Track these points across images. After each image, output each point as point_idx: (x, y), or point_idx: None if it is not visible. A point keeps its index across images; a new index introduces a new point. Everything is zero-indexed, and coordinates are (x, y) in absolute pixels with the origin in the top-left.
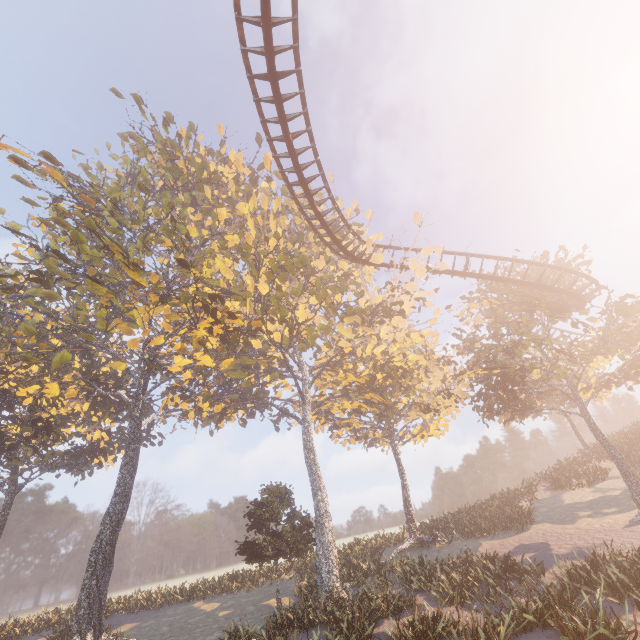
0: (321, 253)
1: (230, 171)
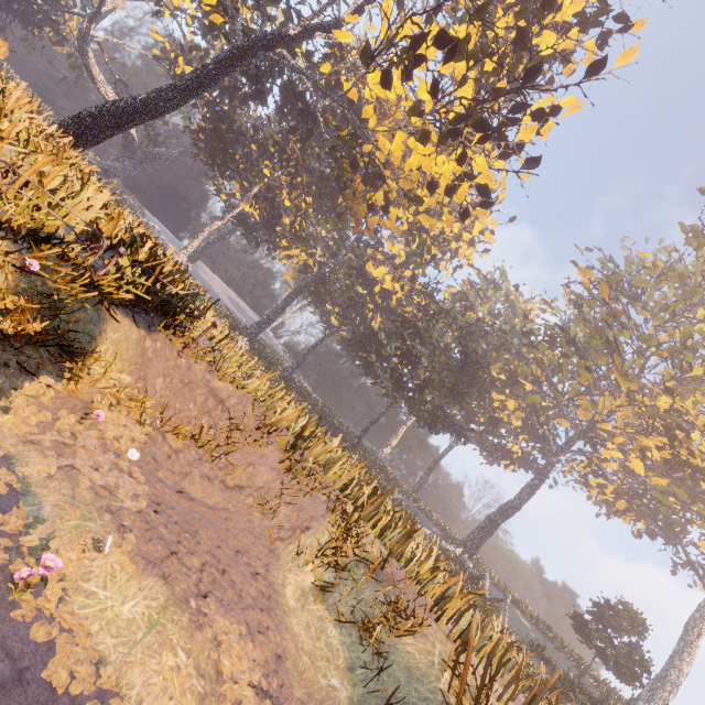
0: None
1: None
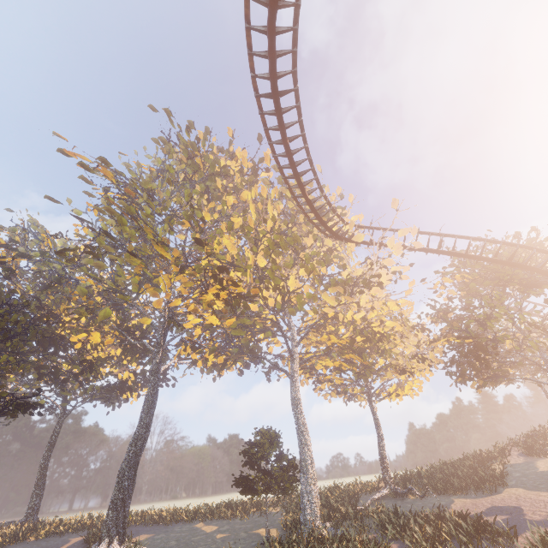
0: (309, 232)
1: (236, 164)
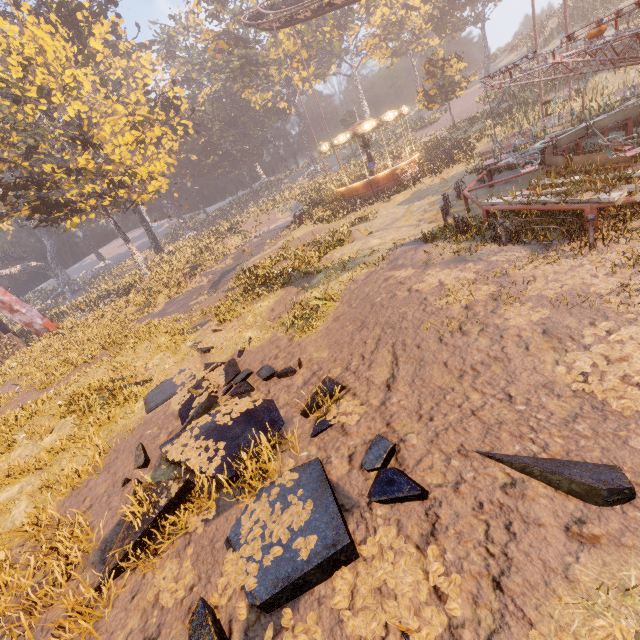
0: None
1: None
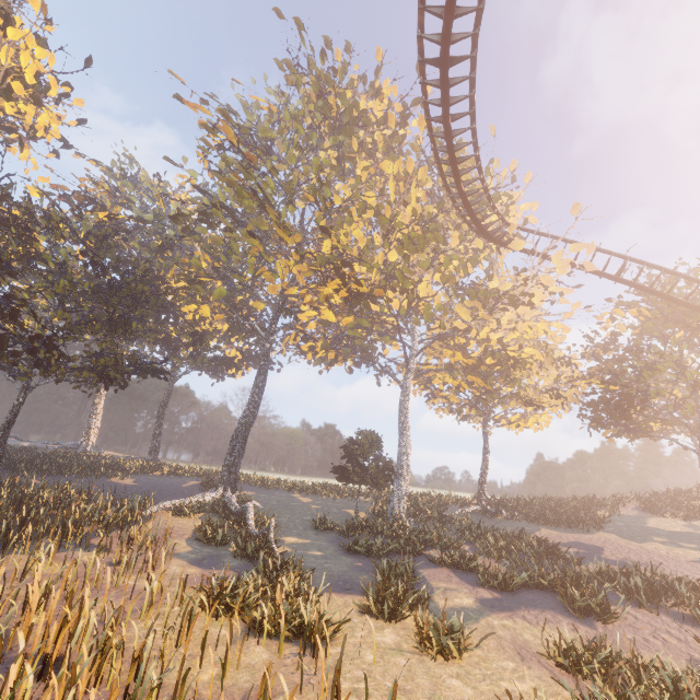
0: (459, 224)
1: (380, 106)
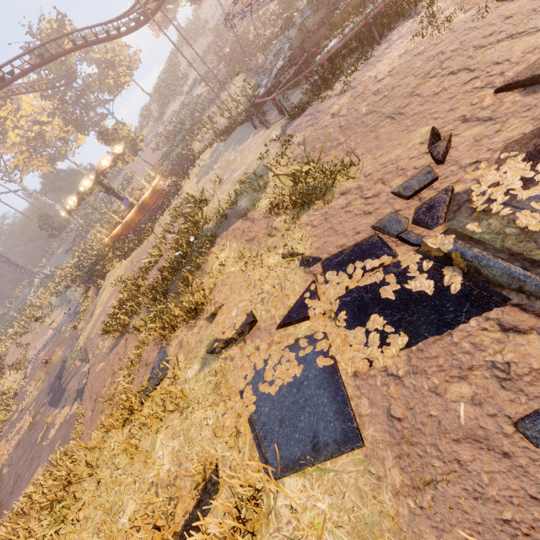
0: None
1: None
